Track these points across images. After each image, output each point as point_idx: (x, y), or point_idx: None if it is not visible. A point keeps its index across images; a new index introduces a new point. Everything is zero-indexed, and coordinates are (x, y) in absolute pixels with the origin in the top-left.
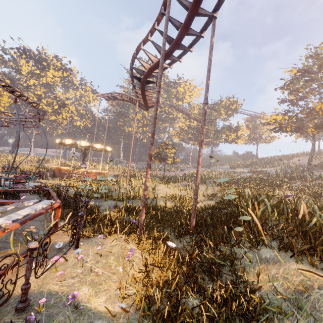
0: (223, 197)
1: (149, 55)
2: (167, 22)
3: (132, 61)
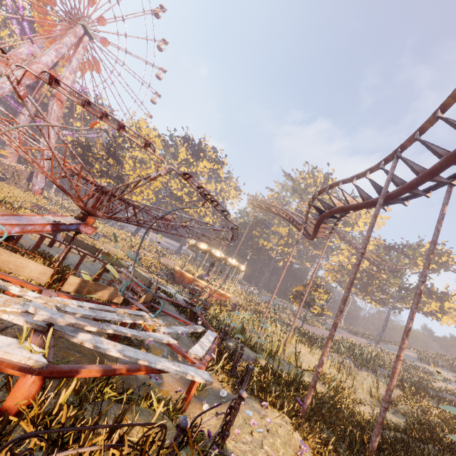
0: (418, 418)
1: (346, 195)
2: (389, 183)
3: (320, 192)
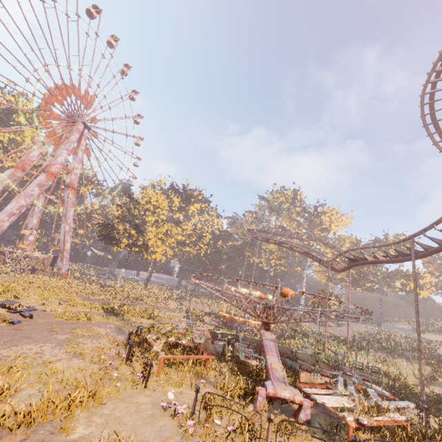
0: None
1: (376, 255)
2: (414, 258)
3: (351, 250)
